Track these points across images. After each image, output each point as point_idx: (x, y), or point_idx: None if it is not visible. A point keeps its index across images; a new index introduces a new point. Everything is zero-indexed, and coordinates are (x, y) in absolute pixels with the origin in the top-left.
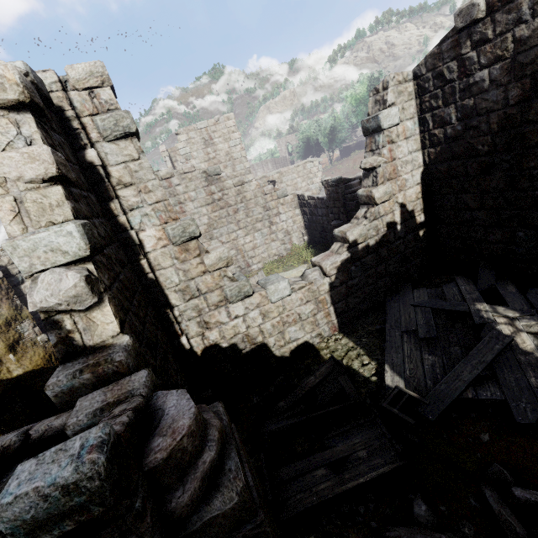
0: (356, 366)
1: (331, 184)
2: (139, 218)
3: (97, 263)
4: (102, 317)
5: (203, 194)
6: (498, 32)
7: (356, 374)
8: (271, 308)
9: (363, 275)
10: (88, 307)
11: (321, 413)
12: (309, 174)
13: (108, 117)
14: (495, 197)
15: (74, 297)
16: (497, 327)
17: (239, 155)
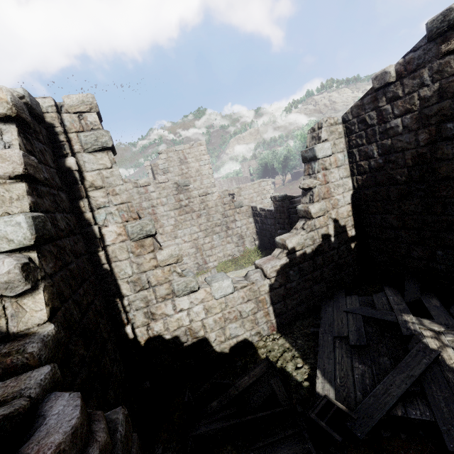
0: (290, 368)
1: (278, 199)
2: (104, 215)
3: (43, 252)
4: (33, 304)
5: (173, 200)
6: (407, 92)
7: (289, 377)
8: (214, 304)
9: (300, 279)
10: (21, 293)
11: (251, 418)
12: (263, 190)
13: (91, 134)
14: (414, 219)
15: (5, 283)
16: (423, 340)
17: (207, 172)
